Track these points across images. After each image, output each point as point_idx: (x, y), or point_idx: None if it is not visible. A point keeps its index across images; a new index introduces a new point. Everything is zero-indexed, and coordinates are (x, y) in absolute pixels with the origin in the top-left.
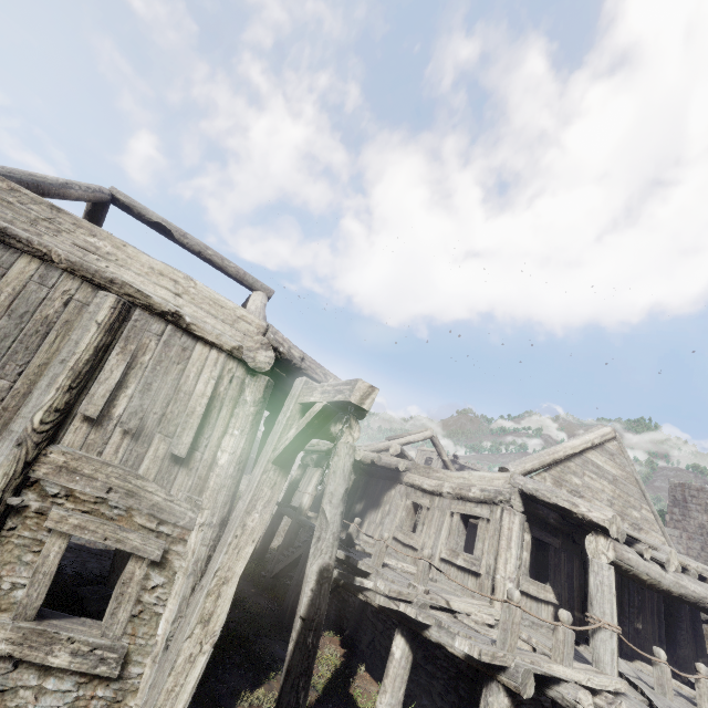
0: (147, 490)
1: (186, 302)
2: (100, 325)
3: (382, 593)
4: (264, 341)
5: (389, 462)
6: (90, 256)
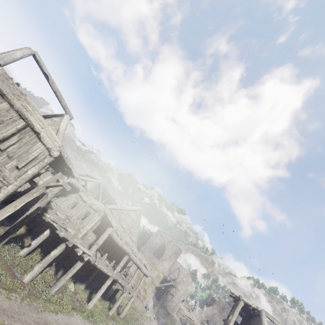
0: (5, 171)
1: (43, 131)
2: (17, 128)
3: (50, 219)
4: (59, 149)
5: (78, 186)
6: (24, 109)
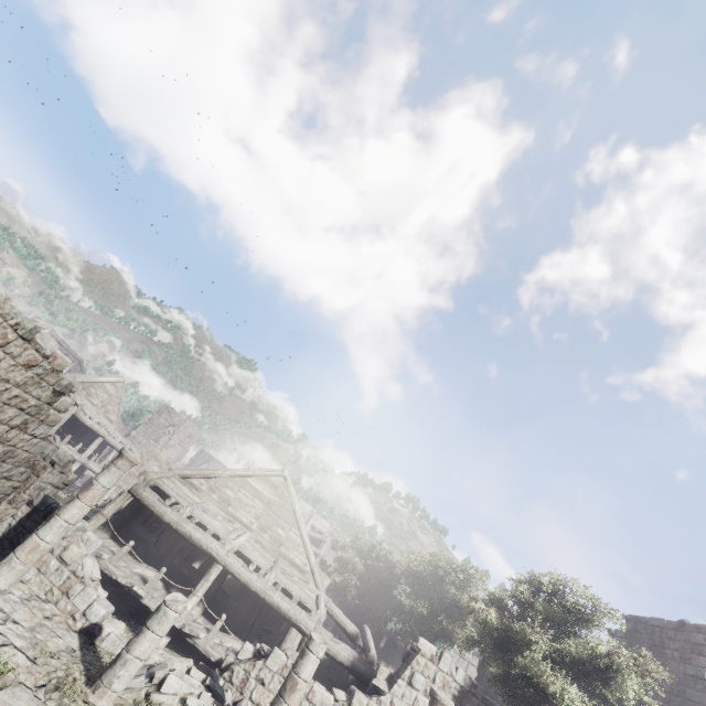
0: None
1: None
2: None
3: None
4: None
5: None
6: None
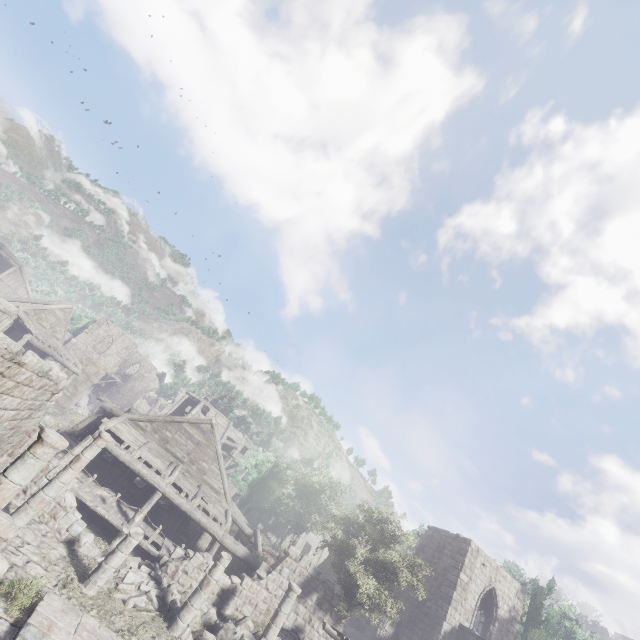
0: None
1: None
2: None
3: None
4: None
5: None
6: None
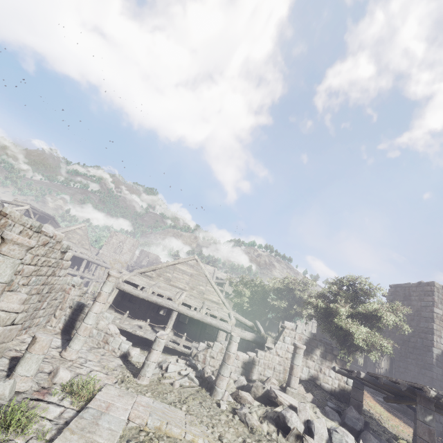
0: None
1: None
2: None
3: None
4: None
5: None
6: None
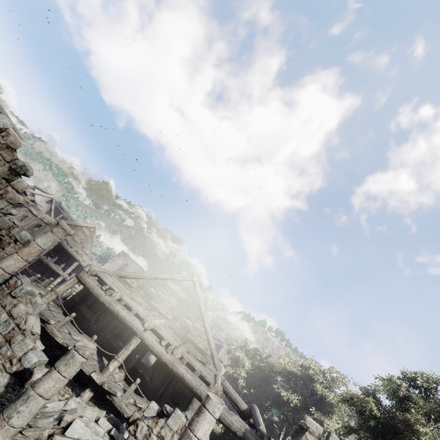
0: None
1: None
2: None
3: None
4: None
5: (27, 201)
6: None
